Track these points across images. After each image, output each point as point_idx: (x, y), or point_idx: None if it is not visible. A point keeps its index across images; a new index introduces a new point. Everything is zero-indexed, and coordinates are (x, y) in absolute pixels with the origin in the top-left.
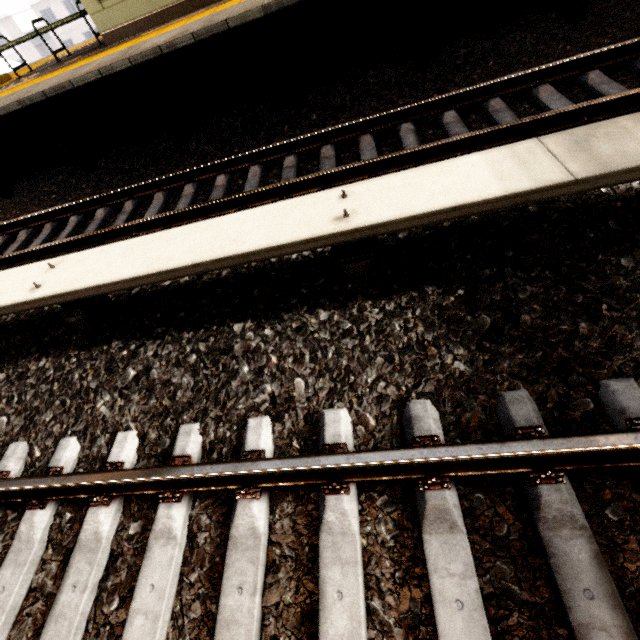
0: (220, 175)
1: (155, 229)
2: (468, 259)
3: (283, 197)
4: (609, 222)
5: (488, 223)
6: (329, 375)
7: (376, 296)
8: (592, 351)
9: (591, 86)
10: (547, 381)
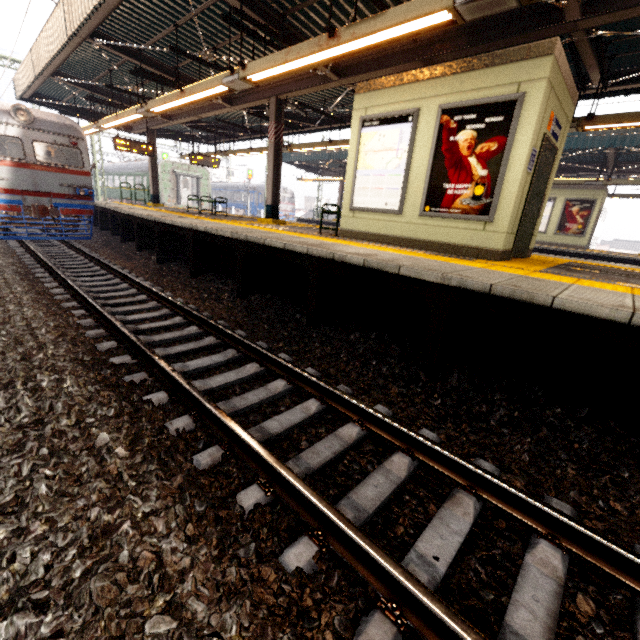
0: None
1: None
2: None
3: None
4: None
5: None
6: None
7: None
8: None
9: None
10: None
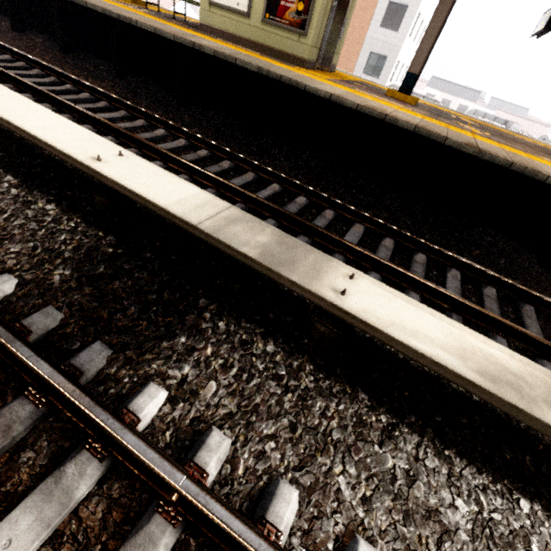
0: (163, 129)
1: (87, 121)
2: (155, 244)
3: (162, 160)
4: (238, 285)
5: (198, 241)
6: (1, 232)
7: (87, 221)
8: (119, 324)
9: (380, 244)
10: (78, 320)
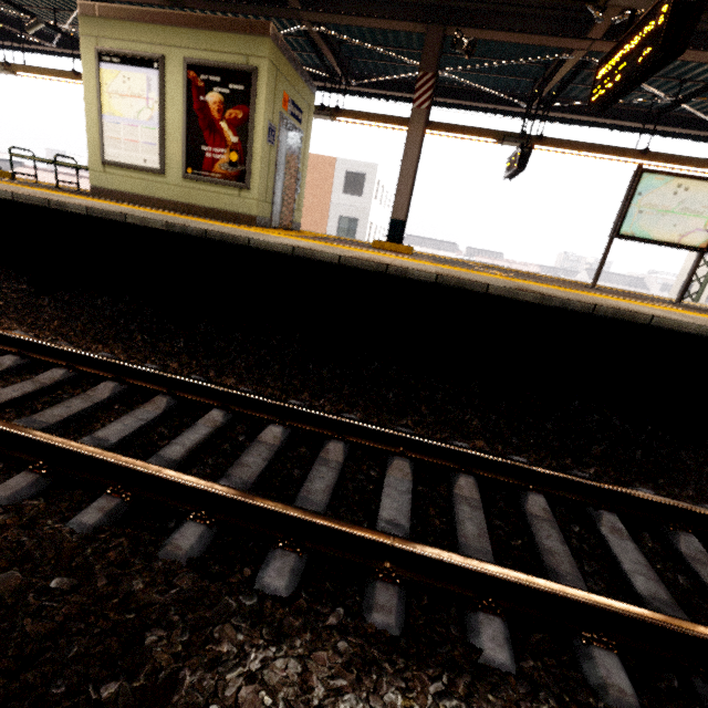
0: None
1: None
2: None
3: None
4: None
5: None
6: None
7: None
8: None
9: (453, 497)
10: None
